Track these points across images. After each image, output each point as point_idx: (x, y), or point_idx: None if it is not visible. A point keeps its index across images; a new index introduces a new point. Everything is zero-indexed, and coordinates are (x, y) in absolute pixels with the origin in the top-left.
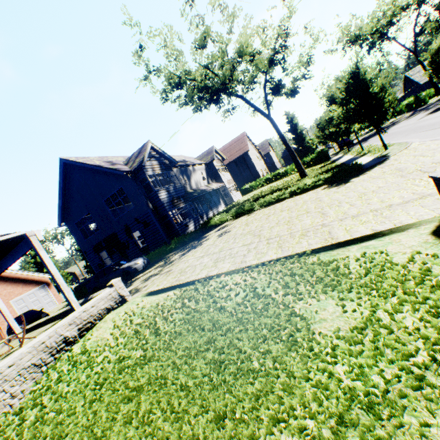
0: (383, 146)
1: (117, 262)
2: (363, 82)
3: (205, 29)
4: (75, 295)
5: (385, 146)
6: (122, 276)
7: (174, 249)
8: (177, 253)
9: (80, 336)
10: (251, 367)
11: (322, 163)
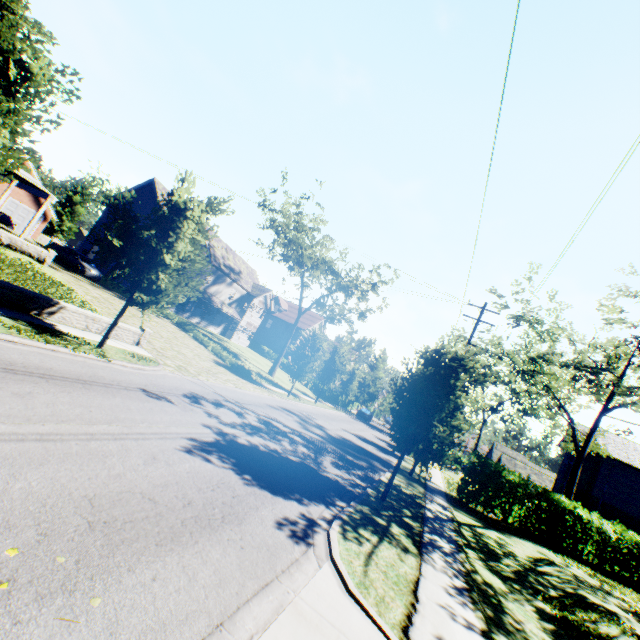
0: (289, 392)
1: (86, 258)
2: (315, 345)
3: (302, 226)
4: (47, 247)
5: (290, 393)
6: (75, 265)
7: (127, 296)
8: (116, 294)
9: (6, 246)
10: (21, 285)
11: (321, 398)
